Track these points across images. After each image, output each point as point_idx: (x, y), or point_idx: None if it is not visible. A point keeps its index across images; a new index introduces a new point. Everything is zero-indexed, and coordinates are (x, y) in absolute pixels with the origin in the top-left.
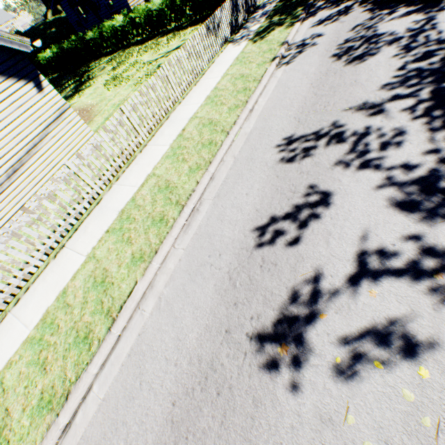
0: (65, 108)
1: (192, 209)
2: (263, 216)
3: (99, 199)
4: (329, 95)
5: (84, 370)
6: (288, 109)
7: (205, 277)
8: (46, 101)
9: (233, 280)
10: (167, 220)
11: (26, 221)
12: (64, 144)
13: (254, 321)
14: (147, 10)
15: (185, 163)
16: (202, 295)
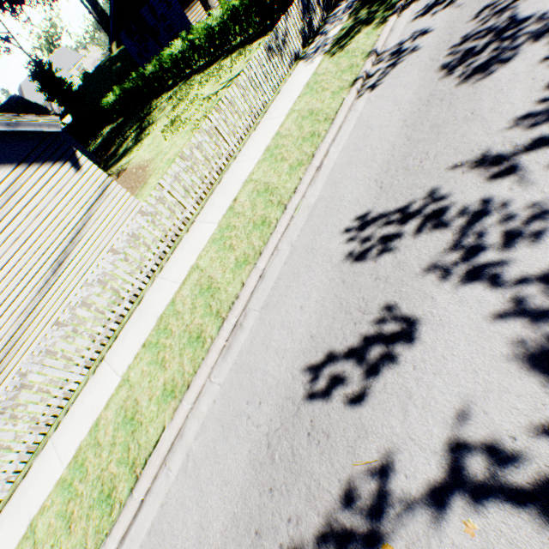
0: (107, 182)
1: (235, 324)
2: (319, 348)
3: (141, 297)
4: (430, 140)
5: (103, 542)
6: (368, 165)
7: (240, 435)
8: (85, 179)
9: (272, 449)
10: (205, 339)
11: (60, 336)
12: (110, 225)
13: (292, 527)
14: (206, 27)
15: (232, 251)
16: (234, 463)
